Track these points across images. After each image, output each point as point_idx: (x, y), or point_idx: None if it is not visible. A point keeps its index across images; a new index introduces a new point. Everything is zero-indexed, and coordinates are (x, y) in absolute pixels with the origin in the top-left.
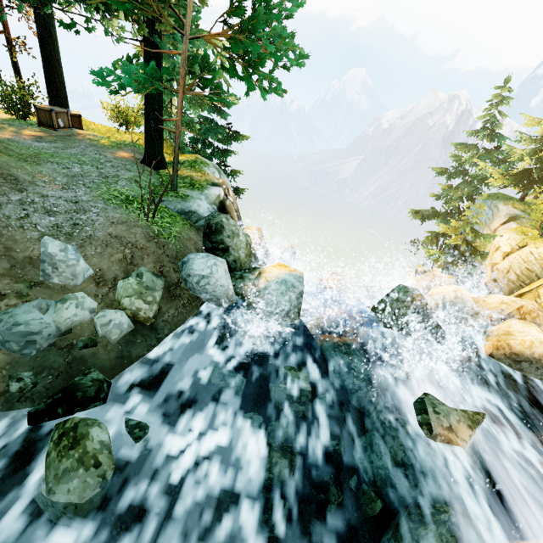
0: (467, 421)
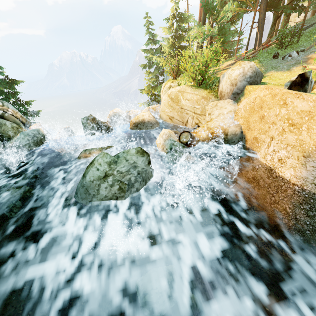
0: (100, 149)
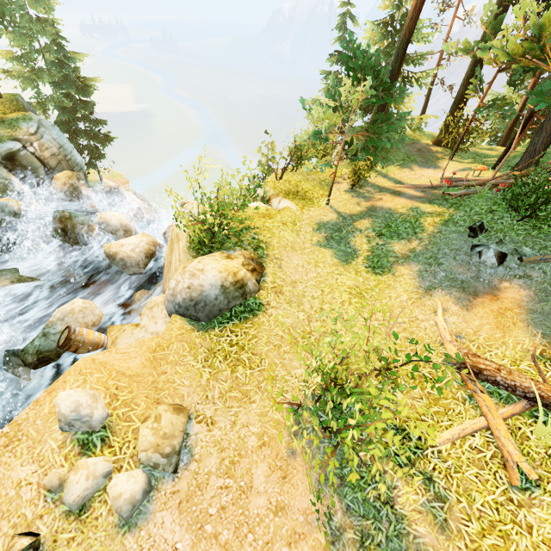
0: (15, 280)
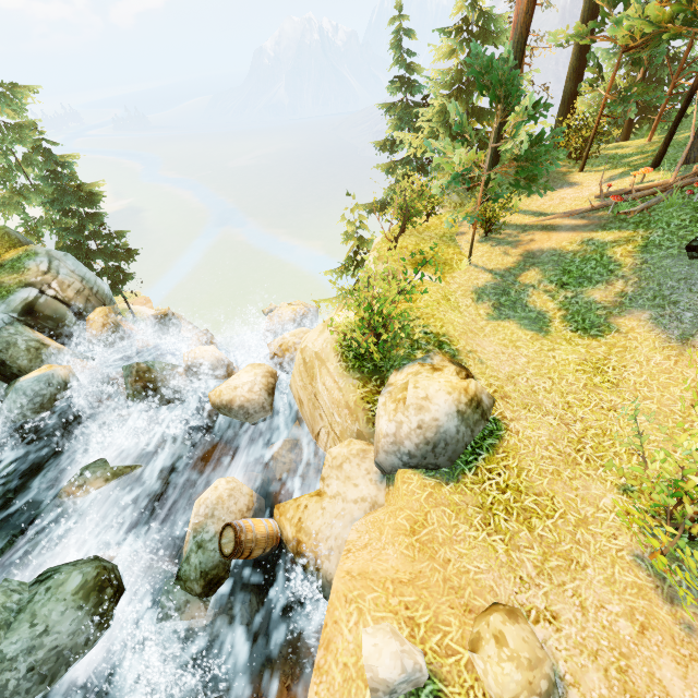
0: (109, 476)
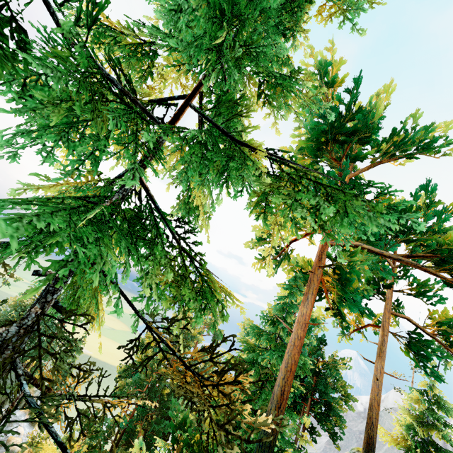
0: None
